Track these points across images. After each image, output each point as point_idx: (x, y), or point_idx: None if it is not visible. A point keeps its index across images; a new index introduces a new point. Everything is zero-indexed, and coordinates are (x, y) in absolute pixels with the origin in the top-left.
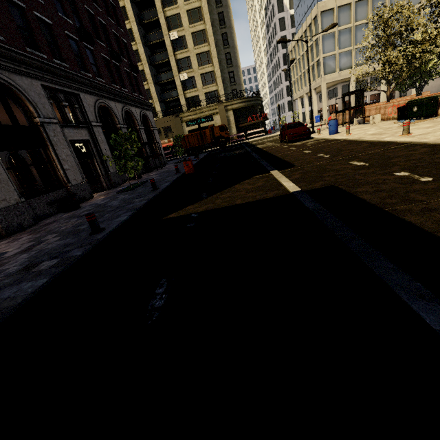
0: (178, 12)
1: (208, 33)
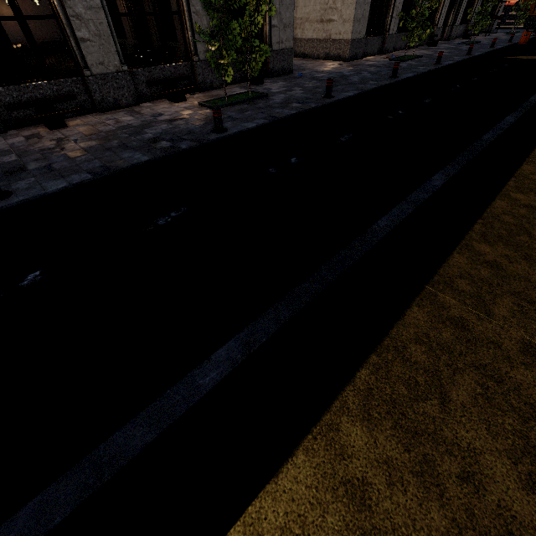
0: None
1: None
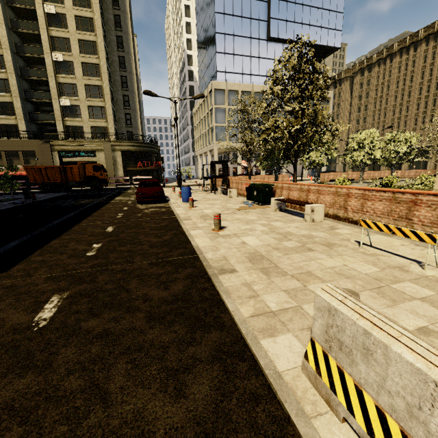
0: (67, 37)
1: (102, 69)
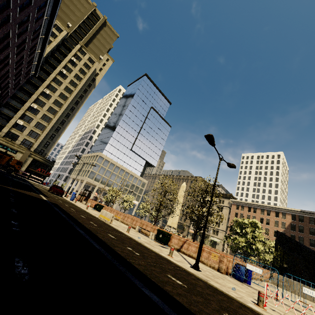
0: (46, 102)
1: (52, 121)
